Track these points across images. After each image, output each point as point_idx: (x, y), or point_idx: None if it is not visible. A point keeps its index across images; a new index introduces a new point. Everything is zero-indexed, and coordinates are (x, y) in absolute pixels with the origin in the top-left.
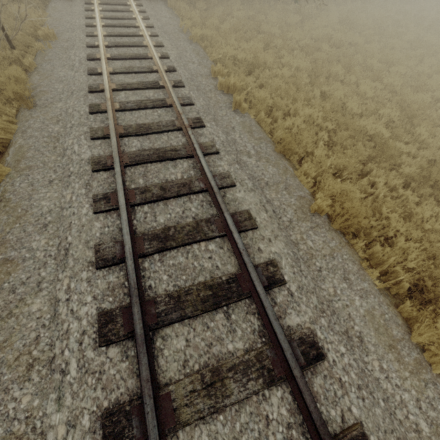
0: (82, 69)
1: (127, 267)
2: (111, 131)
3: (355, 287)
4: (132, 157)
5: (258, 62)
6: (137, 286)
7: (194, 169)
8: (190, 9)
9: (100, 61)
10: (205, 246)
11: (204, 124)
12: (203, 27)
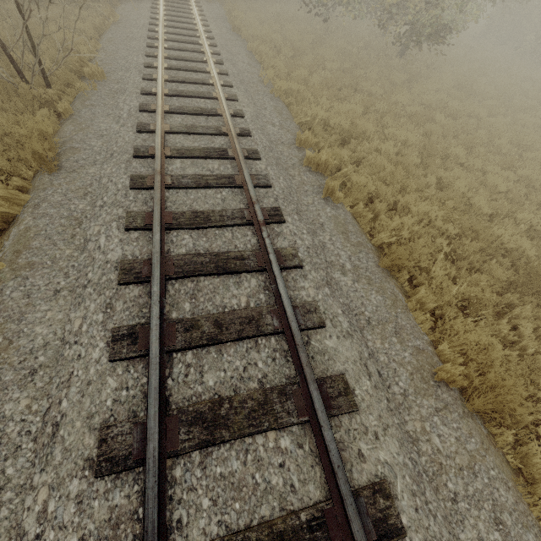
0: (131, 123)
1: (146, 490)
2: (155, 223)
3: (515, 540)
4: (179, 264)
5: (356, 131)
6: (158, 537)
7: (265, 291)
8: (273, 55)
9: (154, 114)
10: (274, 440)
11: (284, 218)
12: (288, 77)
